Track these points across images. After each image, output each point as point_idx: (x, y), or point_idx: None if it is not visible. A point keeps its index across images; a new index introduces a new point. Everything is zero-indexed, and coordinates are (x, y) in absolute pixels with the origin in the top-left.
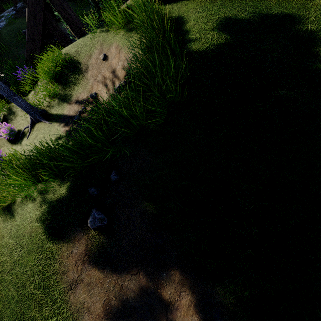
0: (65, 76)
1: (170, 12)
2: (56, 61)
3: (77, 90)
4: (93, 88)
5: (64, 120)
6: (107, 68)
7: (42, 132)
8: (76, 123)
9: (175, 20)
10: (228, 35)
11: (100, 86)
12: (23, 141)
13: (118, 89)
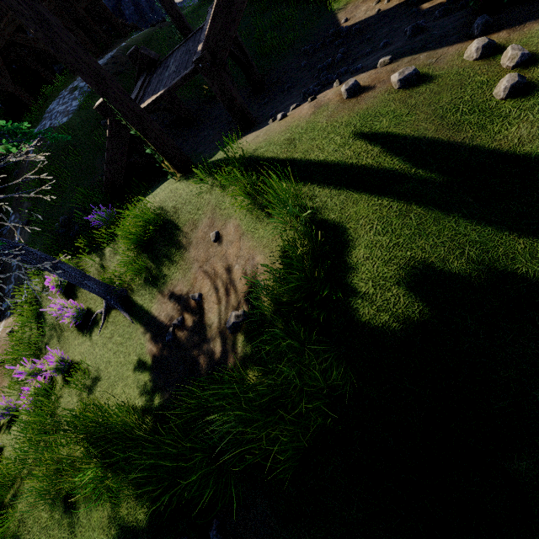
0: (157, 246)
1: (326, 205)
2: (145, 225)
3: (173, 273)
4: (197, 280)
5: (152, 326)
6: (219, 257)
7: (120, 333)
8: (168, 346)
9: (333, 229)
10: (425, 306)
11: (207, 283)
12: (94, 334)
13: (233, 326)
